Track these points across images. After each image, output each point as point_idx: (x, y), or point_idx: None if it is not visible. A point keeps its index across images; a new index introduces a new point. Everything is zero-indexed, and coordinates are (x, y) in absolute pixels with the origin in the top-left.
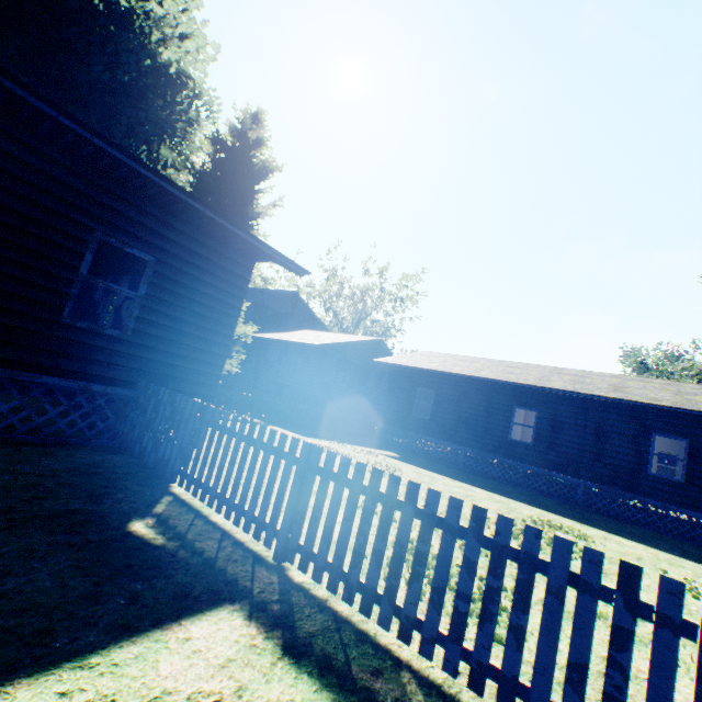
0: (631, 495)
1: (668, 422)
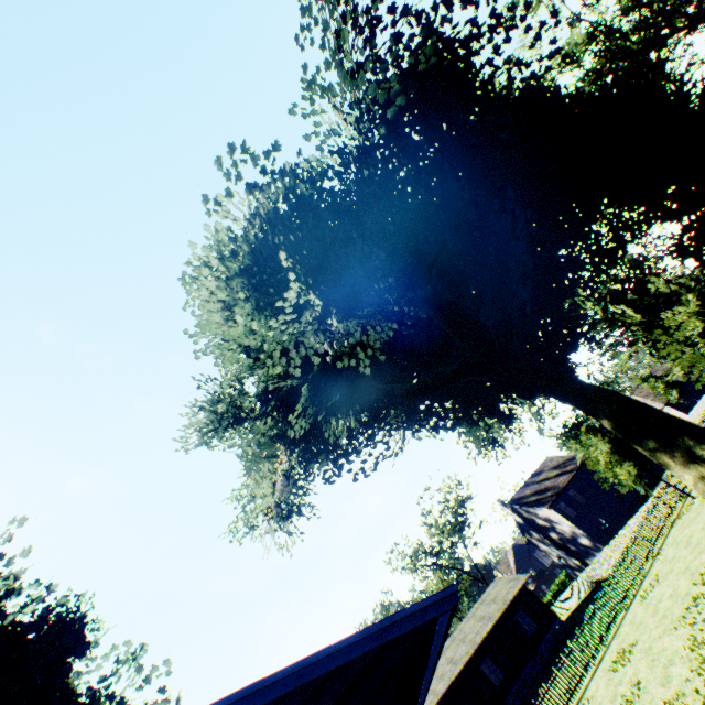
0: (504, 703)
1: (477, 656)
